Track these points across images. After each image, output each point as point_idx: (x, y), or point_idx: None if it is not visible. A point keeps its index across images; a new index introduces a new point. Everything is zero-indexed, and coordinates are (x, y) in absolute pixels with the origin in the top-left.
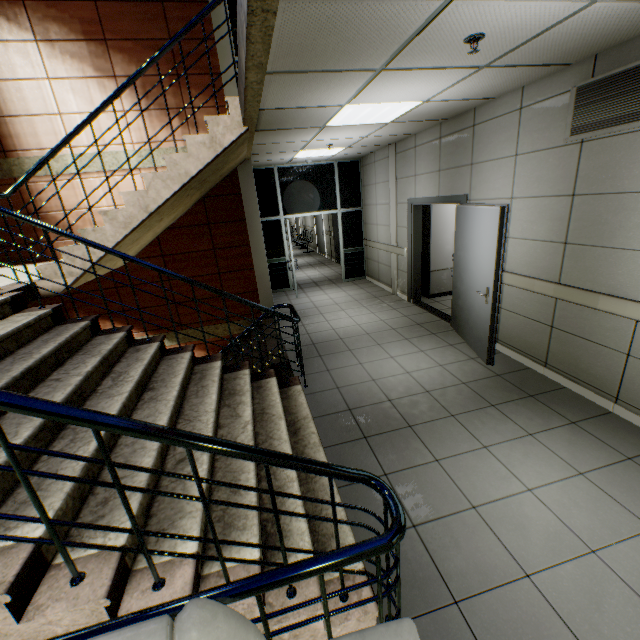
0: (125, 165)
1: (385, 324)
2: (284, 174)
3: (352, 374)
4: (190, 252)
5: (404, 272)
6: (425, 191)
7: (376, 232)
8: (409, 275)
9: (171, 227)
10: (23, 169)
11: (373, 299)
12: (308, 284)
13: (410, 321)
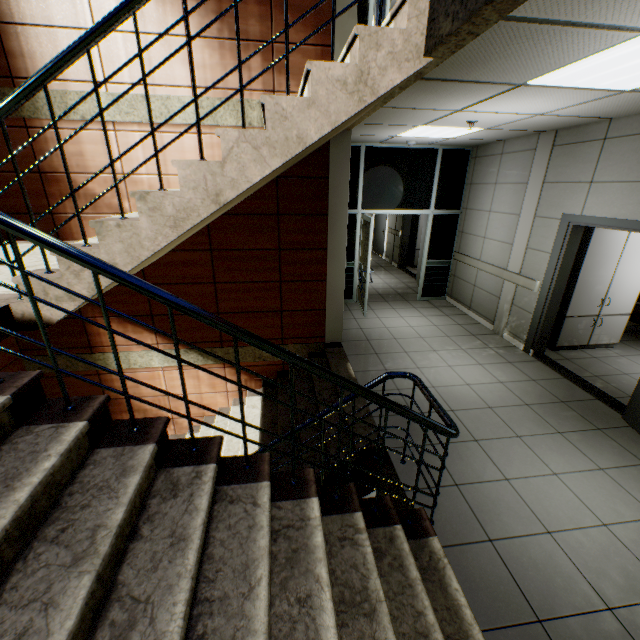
0: (177, 117)
1: (509, 391)
2: (372, 156)
3: (503, 506)
4: (247, 249)
5: (525, 311)
6: (610, 208)
7: (480, 247)
8: (536, 318)
9: (227, 213)
10: (36, 106)
11: (470, 338)
12: (373, 296)
13: (546, 392)
